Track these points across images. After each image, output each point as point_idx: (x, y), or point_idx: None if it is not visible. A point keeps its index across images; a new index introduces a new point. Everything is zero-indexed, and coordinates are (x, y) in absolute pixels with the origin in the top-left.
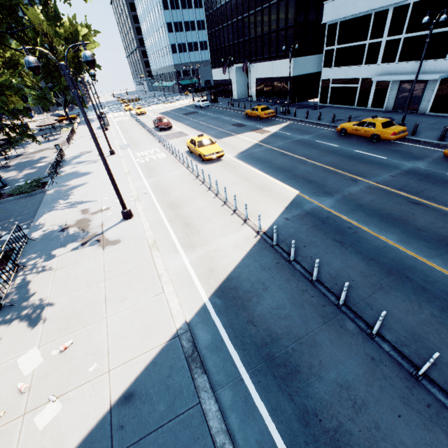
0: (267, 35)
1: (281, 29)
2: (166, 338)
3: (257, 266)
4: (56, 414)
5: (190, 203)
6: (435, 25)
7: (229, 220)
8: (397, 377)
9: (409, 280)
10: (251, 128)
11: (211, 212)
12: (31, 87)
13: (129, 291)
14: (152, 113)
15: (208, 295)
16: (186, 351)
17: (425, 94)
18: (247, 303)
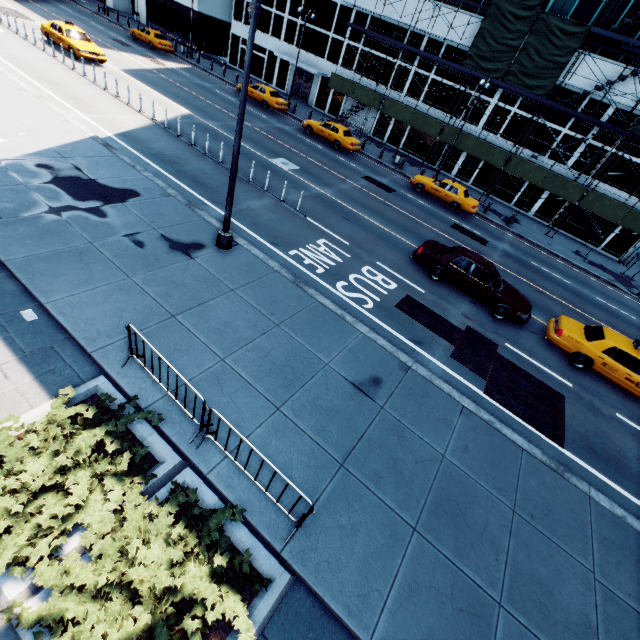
0: None
1: None
2: (83, 137)
3: (152, 133)
4: (5, 142)
5: (72, 86)
6: (319, 24)
7: (123, 108)
8: (226, 172)
9: (248, 157)
10: (141, 53)
11: (102, 99)
12: None
13: (32, 114)
14: None
15: (112, 134)
16: (102, 143)
17: (313, 88)
18: (145, 143)
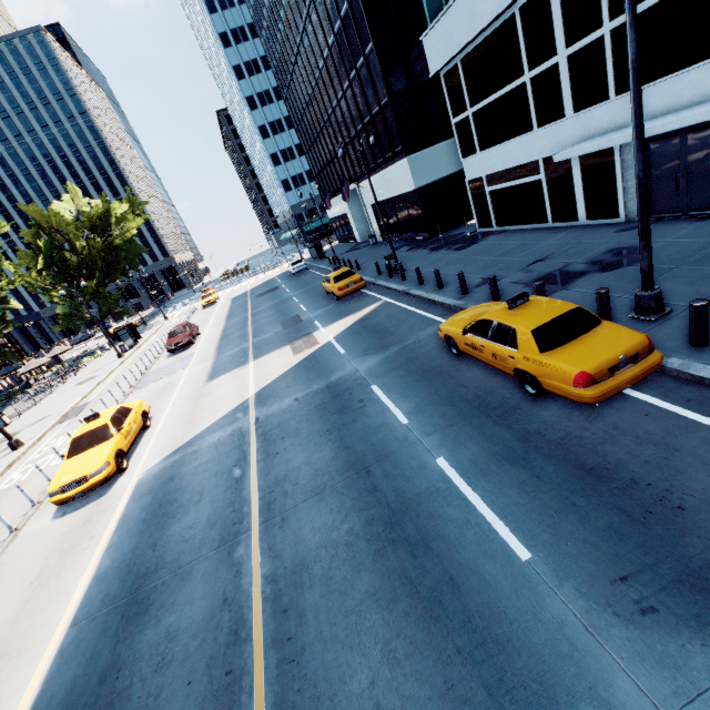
0: (363, 131)
1: (376, 114)
2: None
3: None
4: None
5: None
6: None
7: None
8: None
9: None
10: (298, 332)
11: None
12: (64, 301)
13: None
14: (224, 300)
15: None
16: None
17: None
18: None
